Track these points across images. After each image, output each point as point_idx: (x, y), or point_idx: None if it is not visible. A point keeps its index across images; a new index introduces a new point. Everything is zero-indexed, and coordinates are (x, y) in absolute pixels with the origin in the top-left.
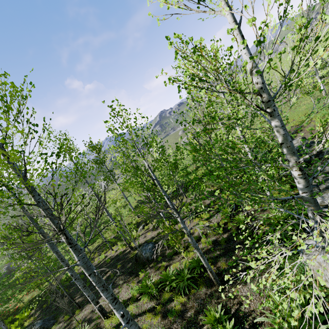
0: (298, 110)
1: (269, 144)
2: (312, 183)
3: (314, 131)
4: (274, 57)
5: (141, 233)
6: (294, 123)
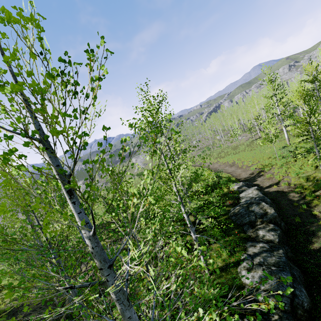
0: (264, 152)
1: (230, 185)
2: (250, 251)
3: (272, 180)
4: (252, 96)
5: (84, 269)
6: (258, 166)
